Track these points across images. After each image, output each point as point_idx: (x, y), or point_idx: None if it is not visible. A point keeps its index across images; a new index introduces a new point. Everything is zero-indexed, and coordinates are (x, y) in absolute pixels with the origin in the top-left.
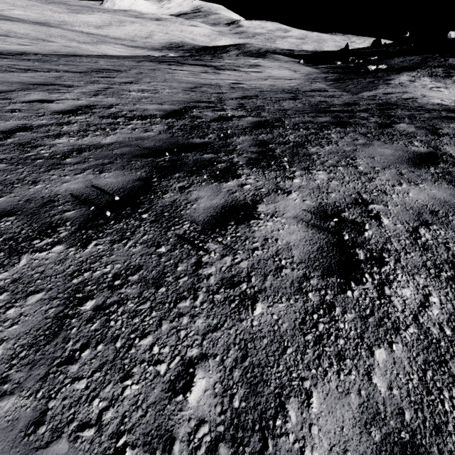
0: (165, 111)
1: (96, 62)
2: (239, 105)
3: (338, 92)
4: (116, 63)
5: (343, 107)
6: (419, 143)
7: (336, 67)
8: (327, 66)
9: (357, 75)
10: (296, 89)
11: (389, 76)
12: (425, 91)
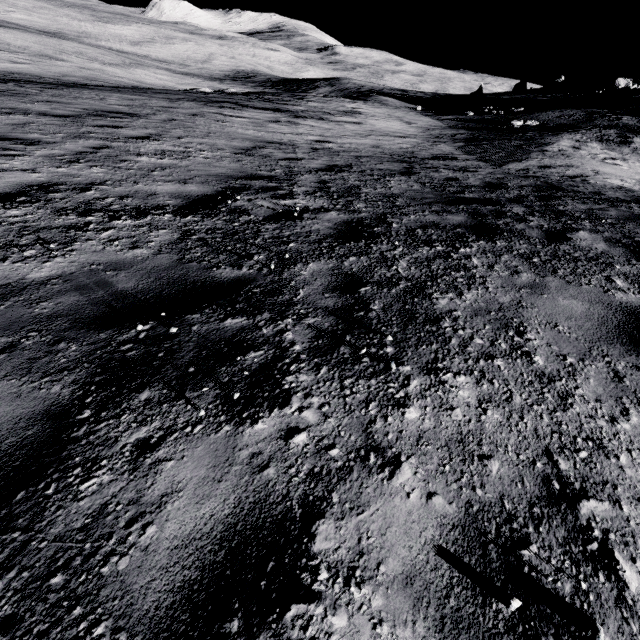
0: (186, 199)
1: (103, 98)
2: (319, 185)
3: (472, 160)
4: (135, 102)
5: (483, 192)
6: (623, 283)
7: (467, 119)
8: (454, 117)
9: (497, 133)
10: (411, 154)
11: (543, 138)
12: (596, 164)
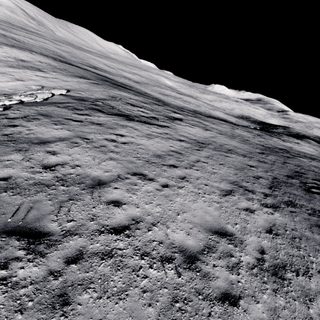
0: (281, 148)
1: (253, 131)
2: (295, 152)
3: None
4: (257, 132)
5: None
6: None
7: None
8: None
9: None
10: (313, 155)
11: None
12: None
